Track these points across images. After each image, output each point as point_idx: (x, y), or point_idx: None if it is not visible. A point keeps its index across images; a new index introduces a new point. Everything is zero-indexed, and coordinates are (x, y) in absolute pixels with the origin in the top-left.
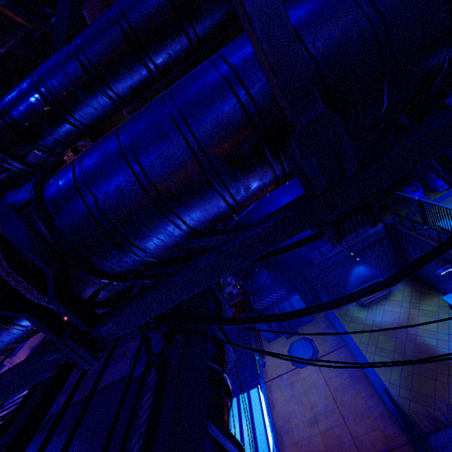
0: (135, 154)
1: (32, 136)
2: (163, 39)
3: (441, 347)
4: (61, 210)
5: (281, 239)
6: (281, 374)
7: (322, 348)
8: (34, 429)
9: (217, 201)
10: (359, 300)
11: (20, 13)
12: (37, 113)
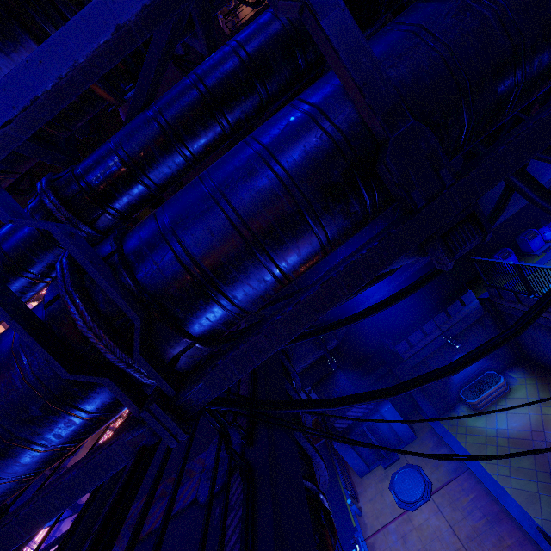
0: (223, 193)
1: (105, 199)
2: (237, 97)
3: None
4: (145, 259)
5: (388, 260)
6: (386, 524)
7: (436, 477)
8: (124, 513)
9: (309, 236)
10: (471, 402)
11: (106, 86)
12: (113, 175)
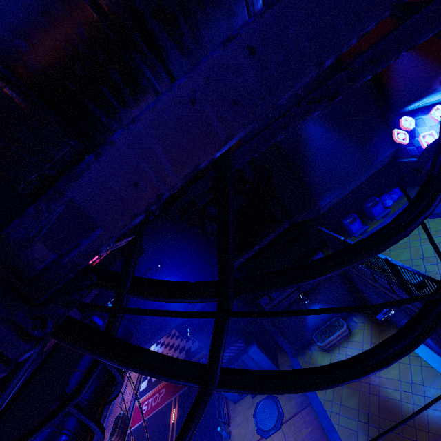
0: None
1: None
2: None
3: (405, 401)
4: None
5: None
6: None
7: (287, 409)
8: None
9: None
10: (320, 345)
11: None
12: None
